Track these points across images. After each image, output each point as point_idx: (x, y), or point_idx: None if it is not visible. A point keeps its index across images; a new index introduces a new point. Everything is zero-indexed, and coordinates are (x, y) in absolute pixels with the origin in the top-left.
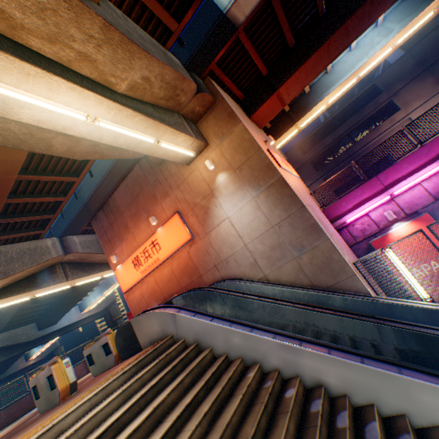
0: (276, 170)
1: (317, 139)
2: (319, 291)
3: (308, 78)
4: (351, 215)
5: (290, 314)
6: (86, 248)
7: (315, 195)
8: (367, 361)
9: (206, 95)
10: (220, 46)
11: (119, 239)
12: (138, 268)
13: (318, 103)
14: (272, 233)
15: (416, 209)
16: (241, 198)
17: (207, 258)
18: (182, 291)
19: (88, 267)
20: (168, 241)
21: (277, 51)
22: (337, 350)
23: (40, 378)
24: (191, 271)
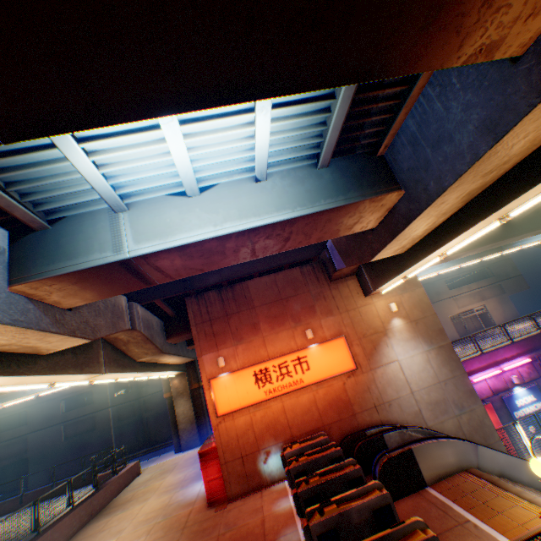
0: (446, 336)
1: None
2: None
3: None
4: None
5: None
6: (146, 329)
7: None
8: None
9: None
10: None
11: (233, 337)
12: (262, 385)
13: None
14: (438, 387)
15: (483, 397)
16: (413, 347)
17: (366, 395)
18: (323, 429)
19: (122, 359)
20: (322, 362)
21: None
22: None
23: (351, 515)
24: (341, 406)
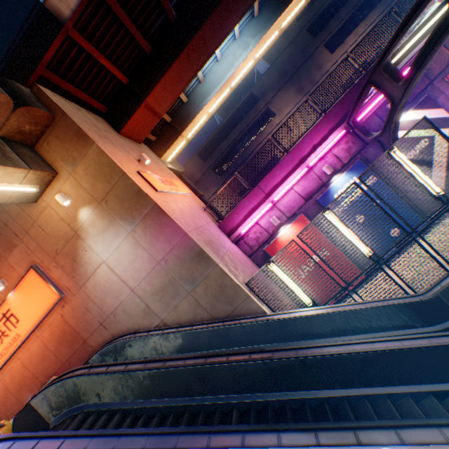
0: (148, 197)
1: (215, 146)
2: (219, 324)
3: (178, 88)
4: (244, 226)
5: (182, 376)
6: None
7: (209, 210)
8: (248, 439)
9: (36, 109)
10: (46, 45)
11: None
12: None
13: (199, 113)
14: (160, 270)
15: (294, 211)
16: (116, 235)
17: (89, 316)
18: (65, 367)
19: None
20: (28, 307)
21: (134, 56)
22: (219, 433)
23: None
24: (71, 339)
